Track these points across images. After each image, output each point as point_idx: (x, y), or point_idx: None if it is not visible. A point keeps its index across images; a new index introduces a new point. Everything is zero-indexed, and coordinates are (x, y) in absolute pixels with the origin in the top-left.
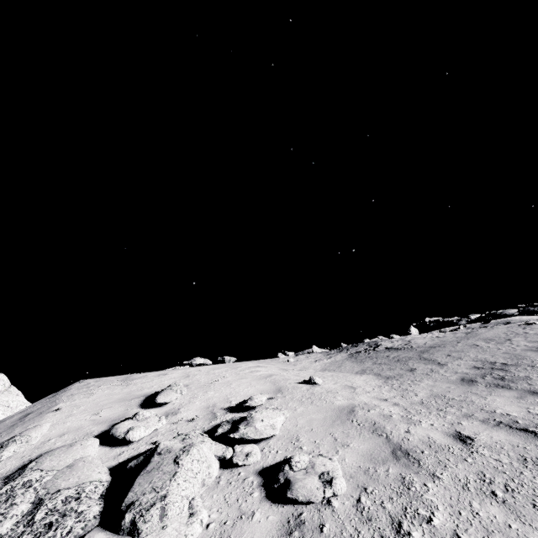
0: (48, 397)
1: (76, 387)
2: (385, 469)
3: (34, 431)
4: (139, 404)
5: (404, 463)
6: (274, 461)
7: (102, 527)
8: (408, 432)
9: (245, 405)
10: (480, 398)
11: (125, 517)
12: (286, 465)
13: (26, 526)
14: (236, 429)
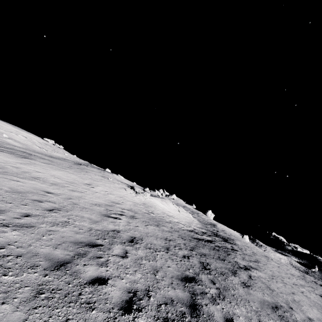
0: None
1: None
2: None
3: None
4: None
5: None
6: None
7: None
8: None
9: None
10: None
11: None
12: None
13: None
14: None
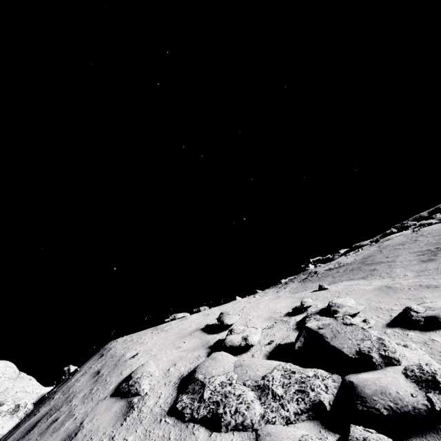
0: (94, 359)
1: (119, 344)
2: None
3: (148, 367)
4: (205, 333)
5: None
6: (387, 320)
7: (352, 373)
8: None
9: (304, 306)
10: None
11: (373, 356)
12: (410, 312)
13: (276, 401)
14: (335, 311)
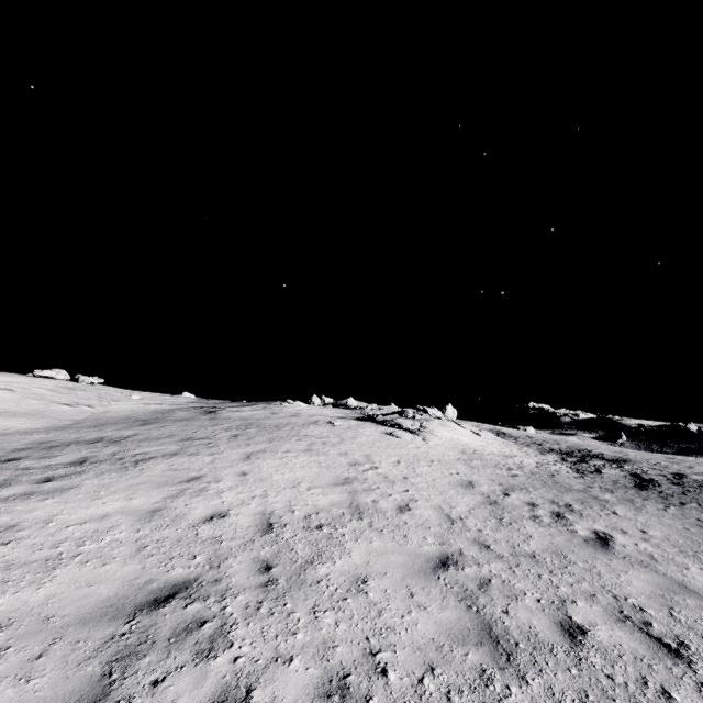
0: None
1: None
2: None
3: None
4: None
5: None
6: None
7: None
8: None
9: None
10: None
11: None
12: None
13: None
14: None
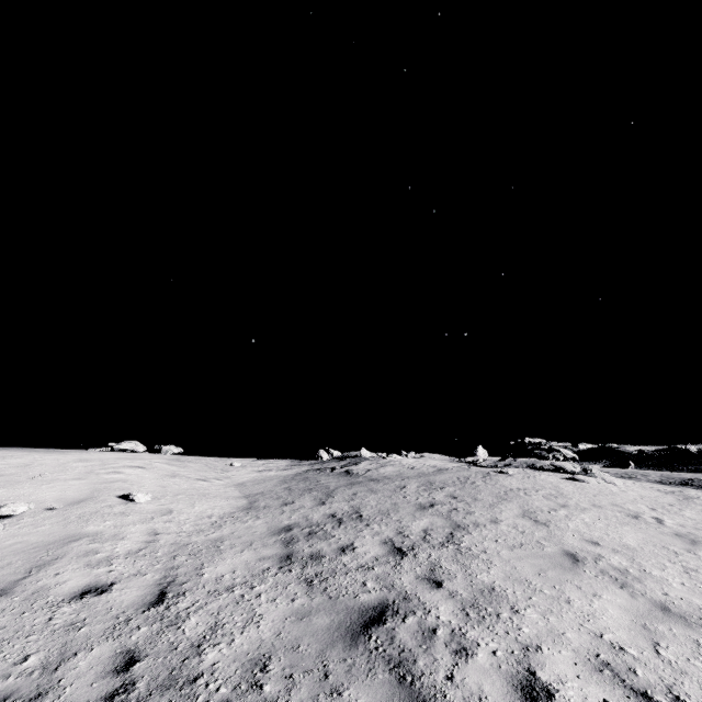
0: None
1: None
2: None
3: None
4: None
5: None
6: None
7: None
8: (57, 574)
9: None
10: (236, 552)
11: None
12: None
13: None
14: None
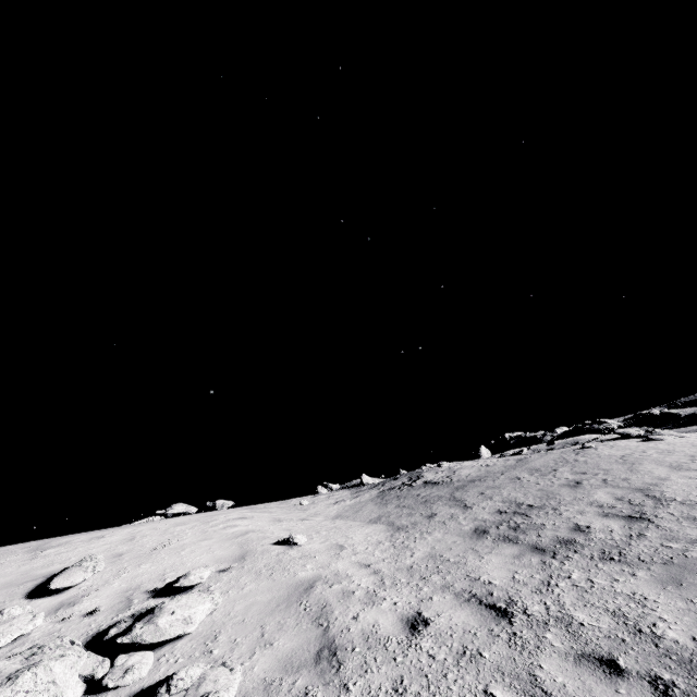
0: None
1: None
2: (293, 680)
3: None
4: (27, 592)
5: (322, 669)
6: (163, 677)
7: None
8: (355, 618)
9: (175, 586)
10: (476, 559)
11: None
12: (164, 685)
13: None
14: (129, 630)
